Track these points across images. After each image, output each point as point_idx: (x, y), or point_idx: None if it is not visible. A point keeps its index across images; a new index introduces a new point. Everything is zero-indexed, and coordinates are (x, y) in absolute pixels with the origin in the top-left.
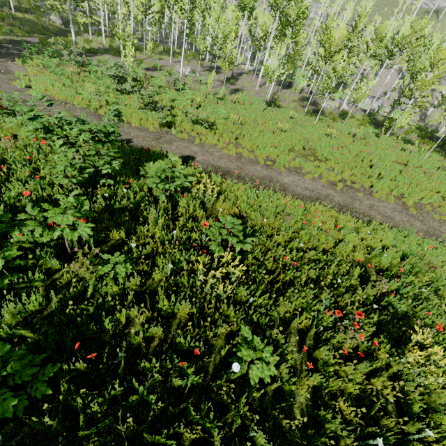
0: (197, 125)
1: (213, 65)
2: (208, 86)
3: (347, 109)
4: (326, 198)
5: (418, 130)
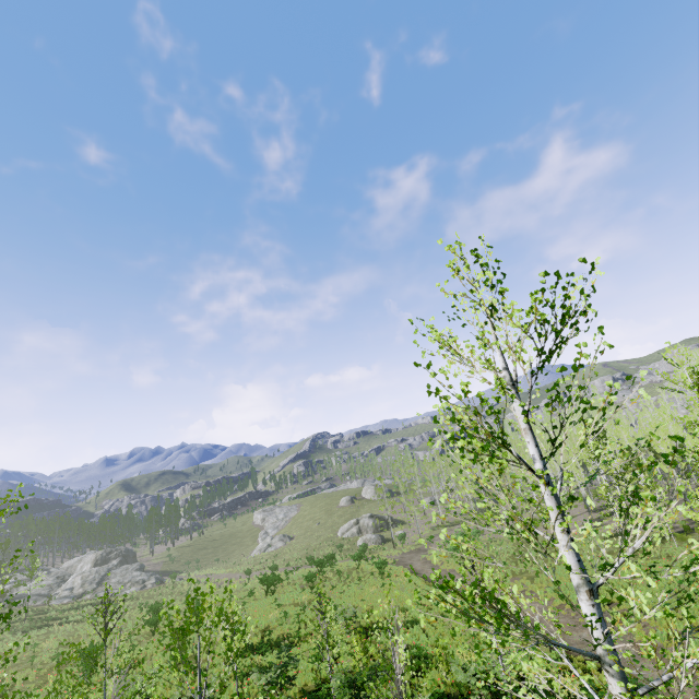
0: None
1: None
2: None
3: None
4: None
5: None
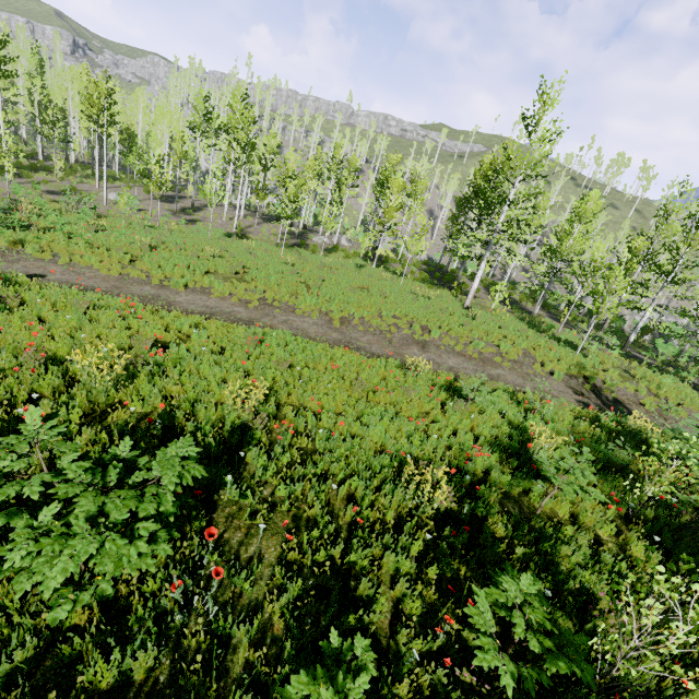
0: (73, 245)
1: (171, 195)
2: (147, 214)
3: (346, 245)
4: (226, 314)
5: (424, 265)
